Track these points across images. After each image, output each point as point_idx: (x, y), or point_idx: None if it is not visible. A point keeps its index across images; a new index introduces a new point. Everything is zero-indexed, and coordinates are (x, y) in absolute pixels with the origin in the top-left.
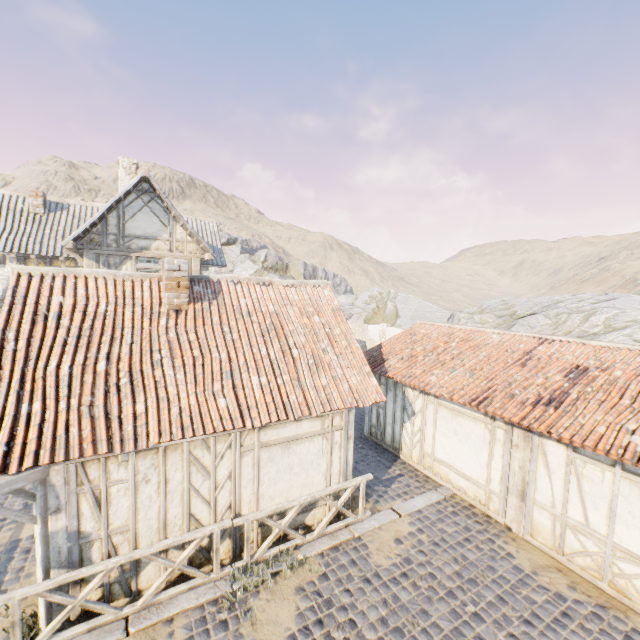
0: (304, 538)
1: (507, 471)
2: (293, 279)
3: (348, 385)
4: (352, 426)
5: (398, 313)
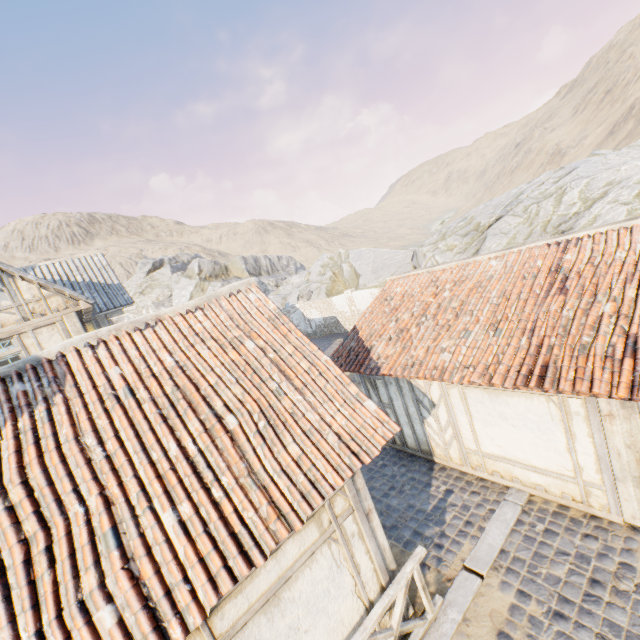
0: None
1: (606, 454)
2: (237, 279)
3: (335, 436)
4: (366, 494)
5: (357, 272)
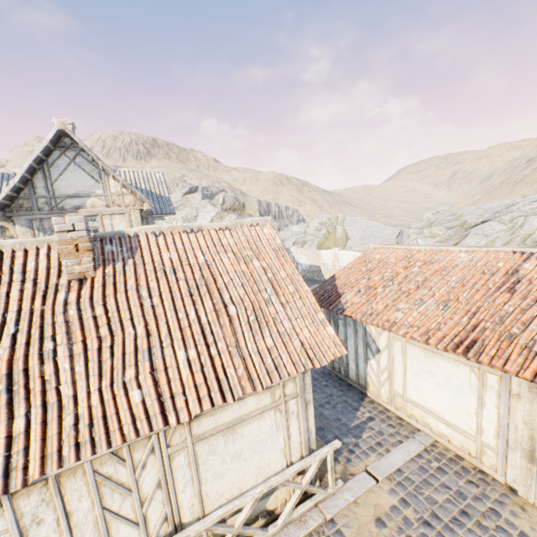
0: (266, 533)
1: (506, 424)
2: (250, 216)
3: (299, 342)
4: (309, 389)
5: (347, 236)
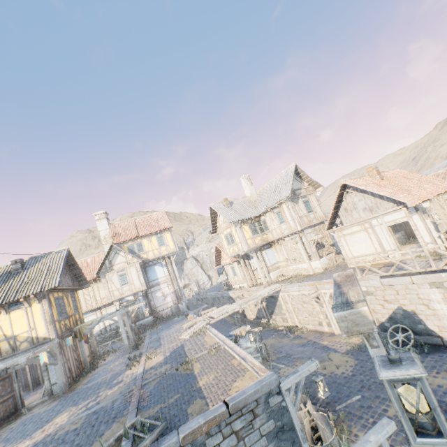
0: None
1: None
2: None
3: (446, 183)
4: None
5: None
